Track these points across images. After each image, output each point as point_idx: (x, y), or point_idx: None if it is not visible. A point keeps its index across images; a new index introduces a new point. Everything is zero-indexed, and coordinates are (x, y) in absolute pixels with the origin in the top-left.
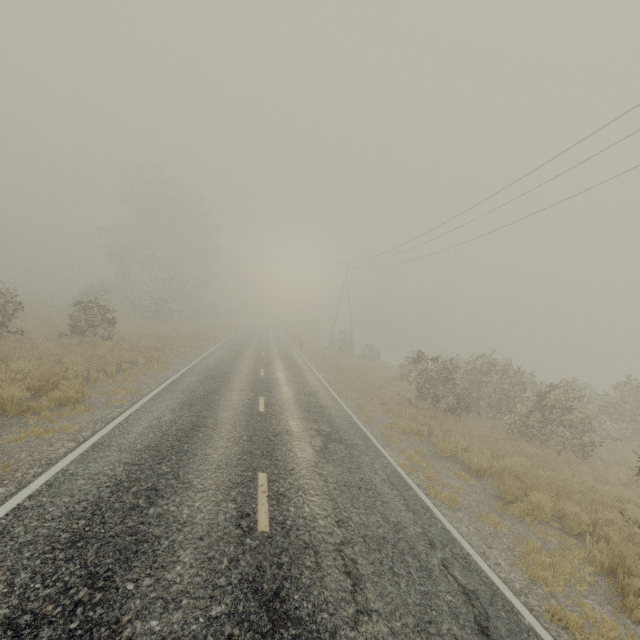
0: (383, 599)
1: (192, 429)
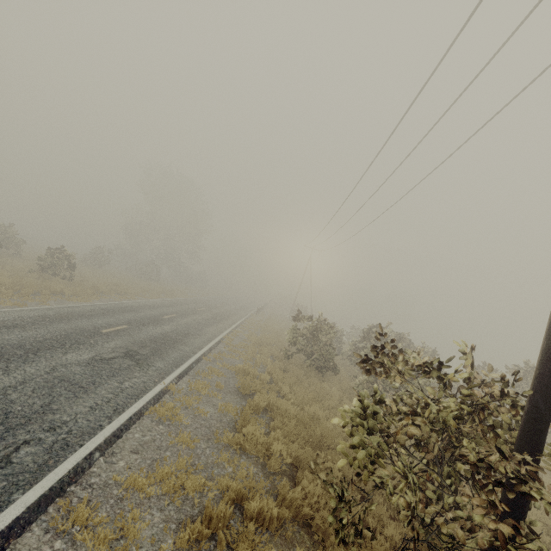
0: None
1: (6, 326)
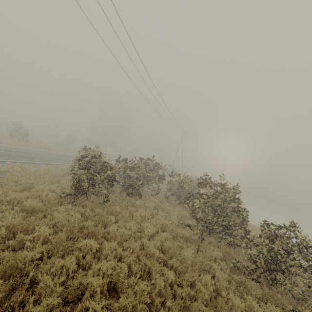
0: None
1: None
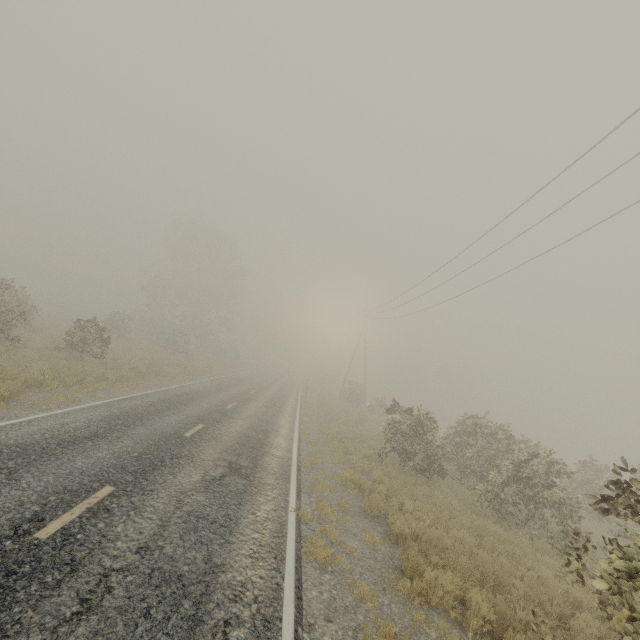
0: (94, 637)
1: (87, 437)
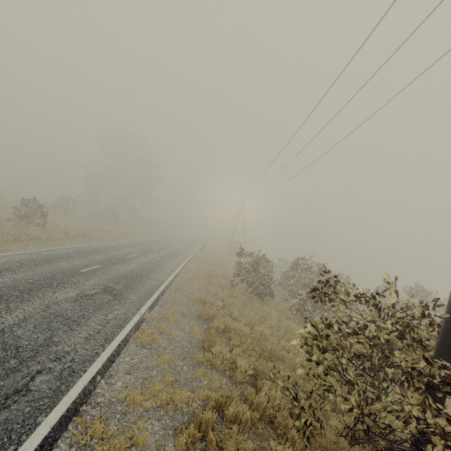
0: None
1: None
